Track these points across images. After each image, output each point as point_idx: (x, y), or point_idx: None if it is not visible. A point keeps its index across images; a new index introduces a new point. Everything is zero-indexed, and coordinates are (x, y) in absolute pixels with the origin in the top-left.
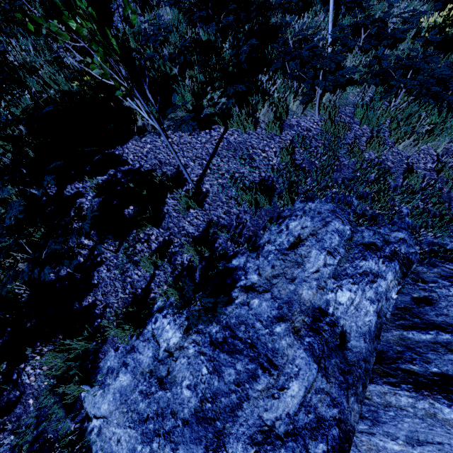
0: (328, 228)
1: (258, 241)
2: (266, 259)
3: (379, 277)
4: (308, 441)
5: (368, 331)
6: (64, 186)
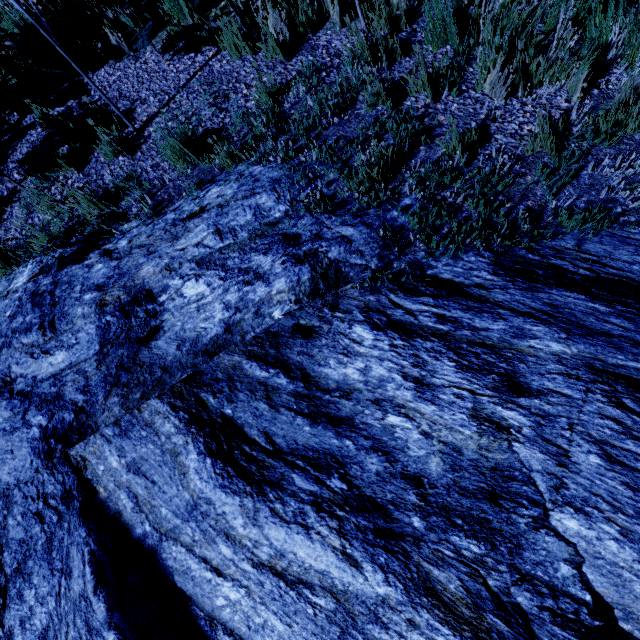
0: (246, 202)
1: (168, 208)
2: (153, 227)
3: (263, 280)
4: (33, 408)
5: (193, 339)
6: (26, 115)
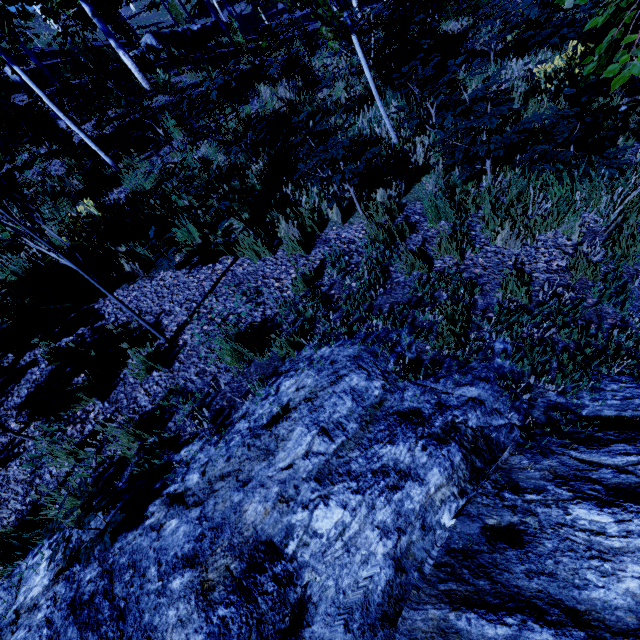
0: (336, 388)
1: (232, 415)
2: (227, 445)
3: (411, 477)
4: None
5: (361, 603)
6: (24, 354)
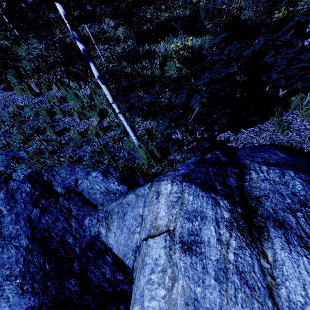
0: None
1: None
2: None
3: None
4: None
5: None
6: None
